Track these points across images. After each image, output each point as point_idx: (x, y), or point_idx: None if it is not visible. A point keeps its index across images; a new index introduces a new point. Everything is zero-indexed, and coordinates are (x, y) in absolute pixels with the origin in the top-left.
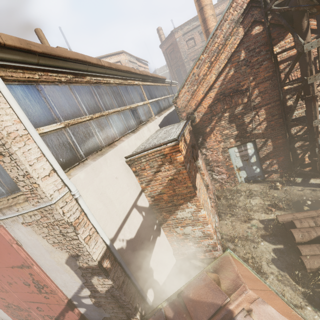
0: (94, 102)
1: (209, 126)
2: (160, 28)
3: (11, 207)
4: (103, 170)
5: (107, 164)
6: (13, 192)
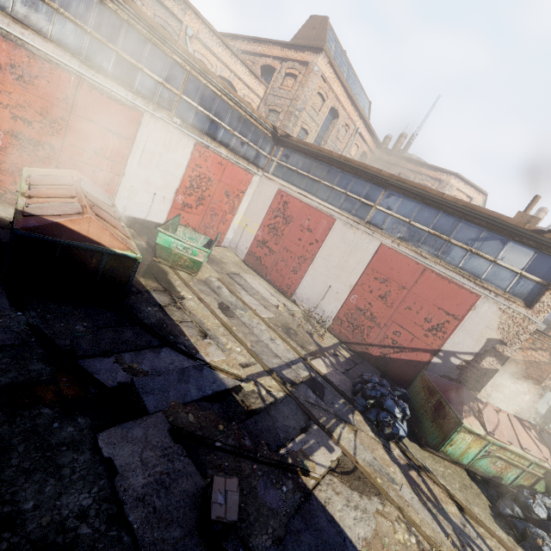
0: None
1: None
2: (546, 210)
3: (509, 300)
4: None
5: None
6: (513, 295)
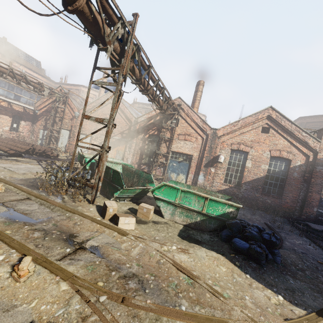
0: None
1: (40, 118)
2: (136, 97)
3: None
4: None
5: None
6: None
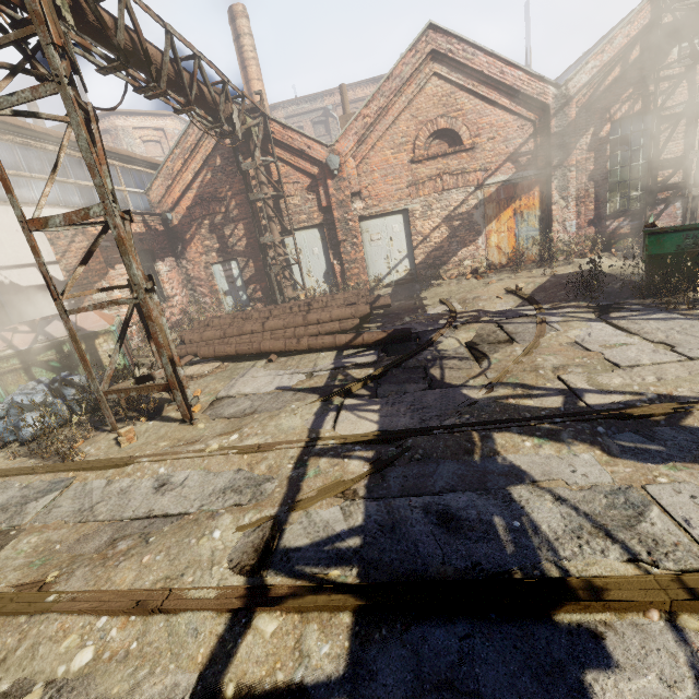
0: (13, 160)
1: (189, 233)
2: None
3: None
4: (1, 217)
5: (8, 214)
6: None
